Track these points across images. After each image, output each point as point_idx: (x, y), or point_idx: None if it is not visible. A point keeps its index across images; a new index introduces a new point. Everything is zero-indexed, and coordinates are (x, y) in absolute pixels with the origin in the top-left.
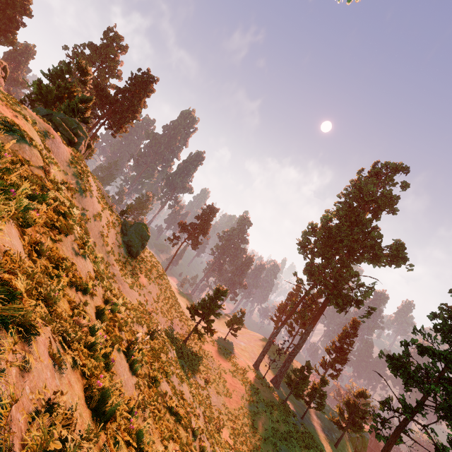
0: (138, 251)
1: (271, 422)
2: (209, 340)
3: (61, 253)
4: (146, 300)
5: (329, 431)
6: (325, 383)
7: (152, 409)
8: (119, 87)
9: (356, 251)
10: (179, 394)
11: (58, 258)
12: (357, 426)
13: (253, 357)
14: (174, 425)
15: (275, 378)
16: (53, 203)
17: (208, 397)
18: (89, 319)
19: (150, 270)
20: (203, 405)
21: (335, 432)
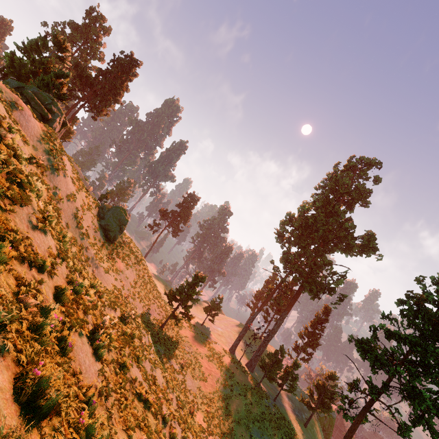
0: (115, 236)
1: (245, 405)
2: (186, 325)
3: (12, 224)
4: (123, 285)
5: (299, 412)
6: (297, 367)
7: (117, 397)
8: (101, 68)
9: (330, 241)
10: (151, 379)
11: (6, 229)
12: (325, 407)
13: (229, 341)
14: (143, 412)
15: (250, 362)
16: (3, 168)
17: (183, 382)
18: (43, 299)
19: (128, 255)
20: (178, 390)
21: (305, 412)
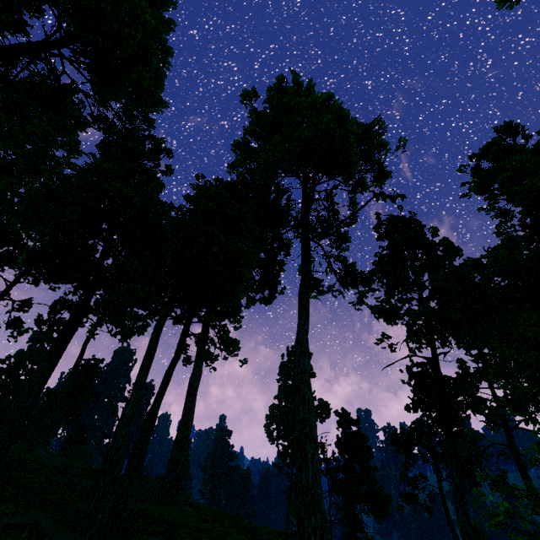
0: None
1: None
2: None
3: None
4: None
5: None
6: None
7: None
8: None
9: None
10: None
11: None
12: None
13: None
14: None
15: None
16: None
17: None
18: None
19: None
20: None
21: None
